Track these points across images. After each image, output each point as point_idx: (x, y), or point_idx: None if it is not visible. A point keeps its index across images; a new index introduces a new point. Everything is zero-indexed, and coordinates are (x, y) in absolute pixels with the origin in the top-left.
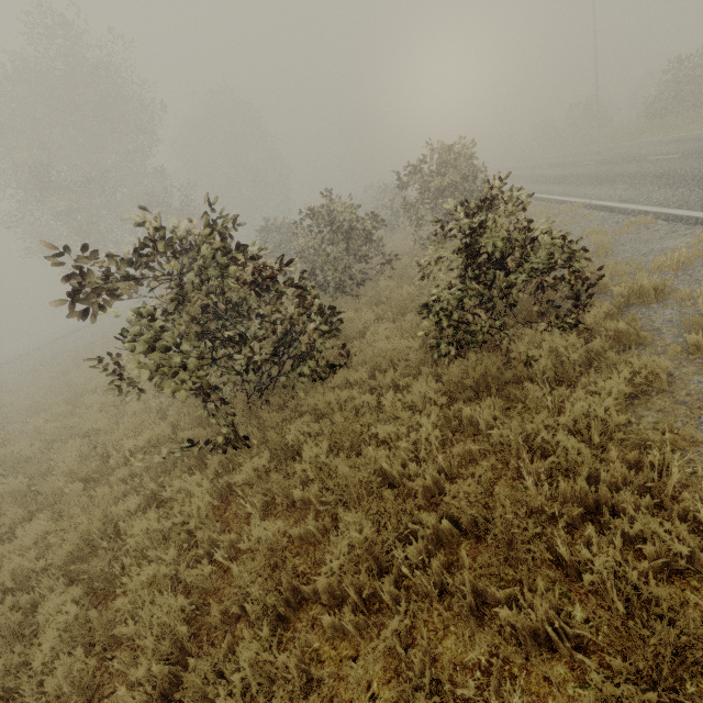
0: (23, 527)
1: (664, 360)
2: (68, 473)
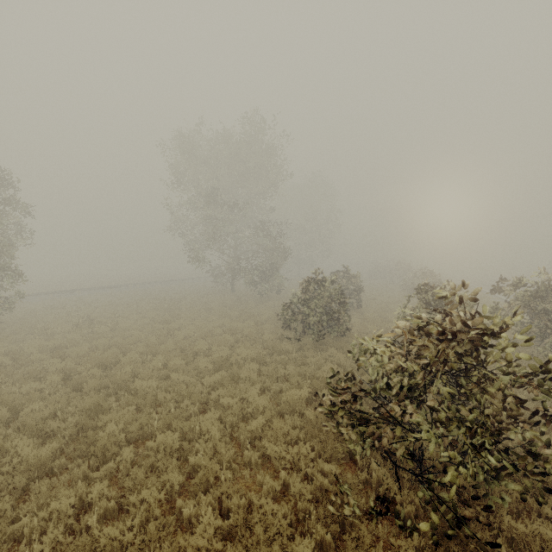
0: (188, 503)
1: None
2: (213, 450)
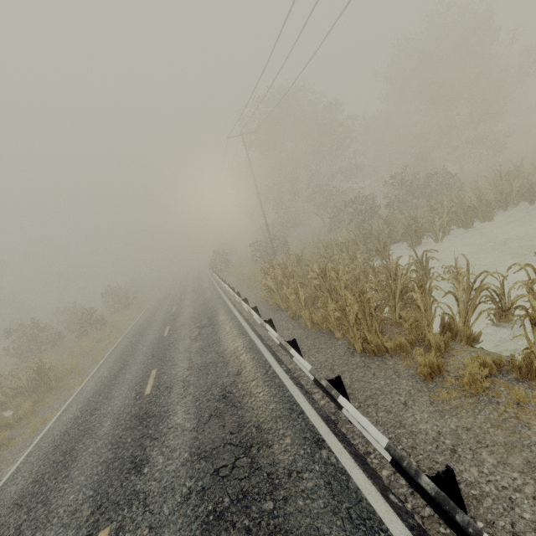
0: None
1: (99, 331)
2: None
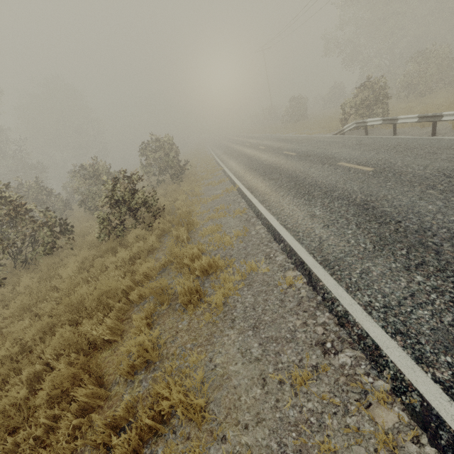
0: None
1: (154, 237)
2: None
